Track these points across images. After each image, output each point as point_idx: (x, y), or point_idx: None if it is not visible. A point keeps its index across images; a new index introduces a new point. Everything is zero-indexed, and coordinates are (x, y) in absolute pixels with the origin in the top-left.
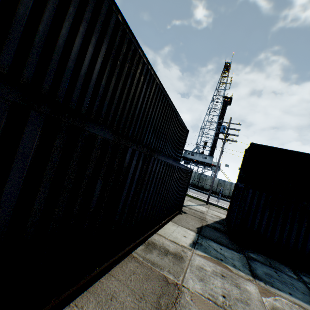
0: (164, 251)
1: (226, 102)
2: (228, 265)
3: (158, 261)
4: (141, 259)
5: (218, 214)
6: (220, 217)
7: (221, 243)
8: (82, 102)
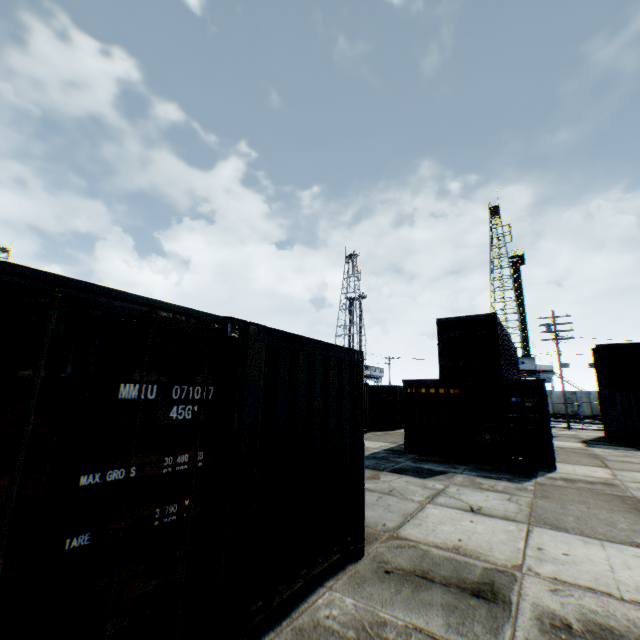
0: (570, 448)
1: (516, 264)
2: (621, 450)
3: (572, 450)
4: (562, 450)
5: (591, 434)
6: (596, 435)
7: (609, 445)
8: (505, 372)
